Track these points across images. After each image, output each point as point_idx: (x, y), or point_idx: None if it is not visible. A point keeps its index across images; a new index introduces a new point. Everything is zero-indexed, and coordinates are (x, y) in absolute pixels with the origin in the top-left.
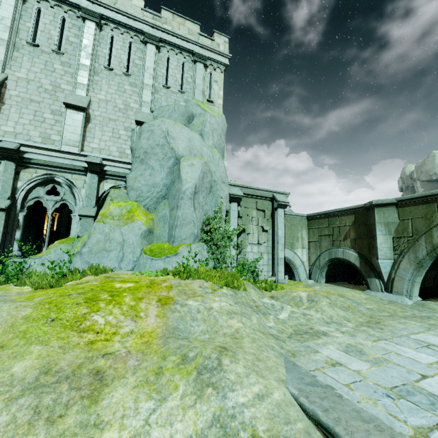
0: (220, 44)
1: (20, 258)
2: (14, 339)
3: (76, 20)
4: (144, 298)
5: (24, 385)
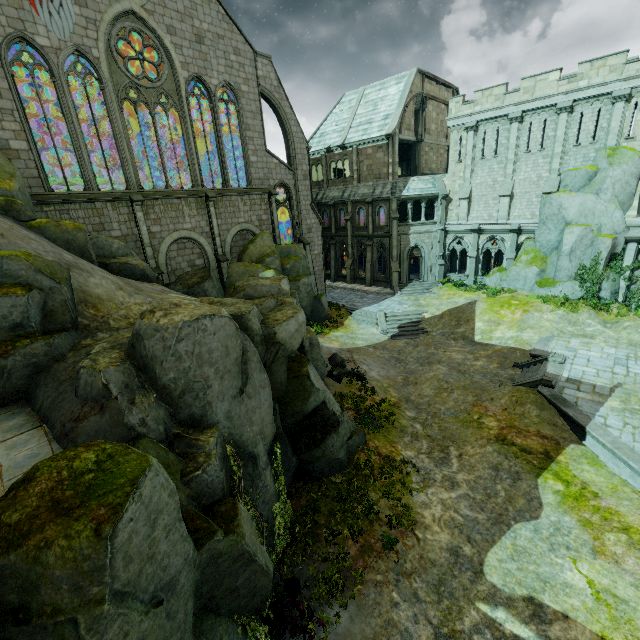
0: None
1: (481, 276)
2: (483, 312)
3: (505, 125)
4: (518, 309)
5: (486, 321)
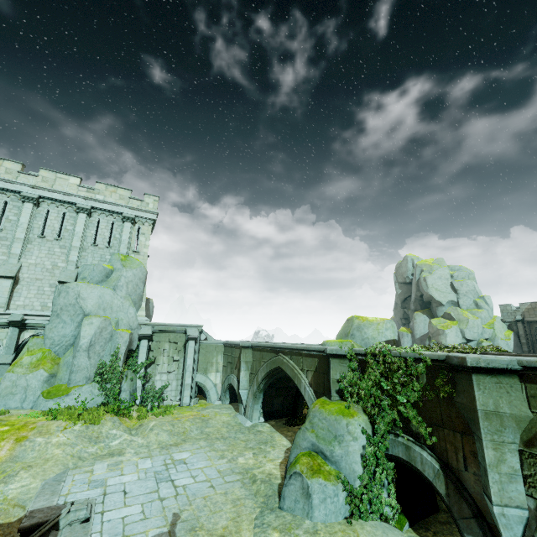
0: (149, 203)
1: None
2: None
3: (17, 202)
4: (7, 438)
5: None
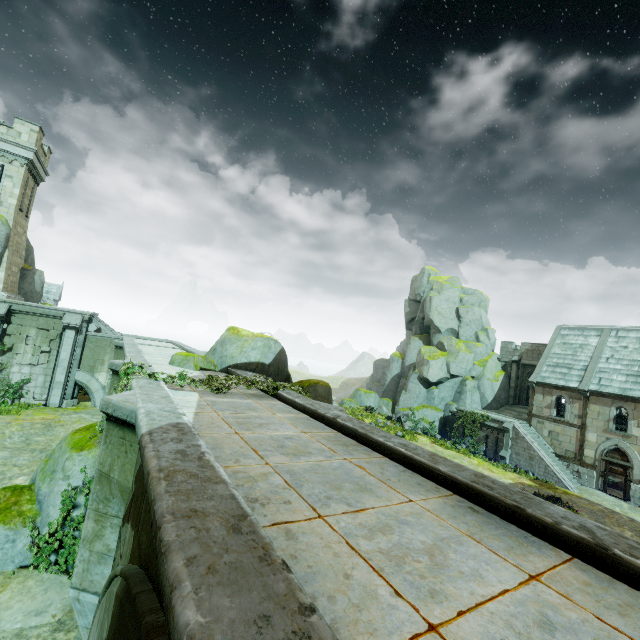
0: (22, 133)
1: None
2: None
3: None
4: None
5: None
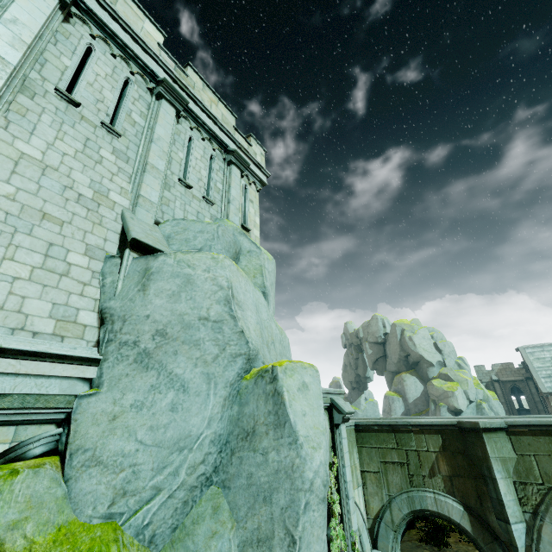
0: (257, 154)
1: None
2: None
3: None
4: None
5: None
